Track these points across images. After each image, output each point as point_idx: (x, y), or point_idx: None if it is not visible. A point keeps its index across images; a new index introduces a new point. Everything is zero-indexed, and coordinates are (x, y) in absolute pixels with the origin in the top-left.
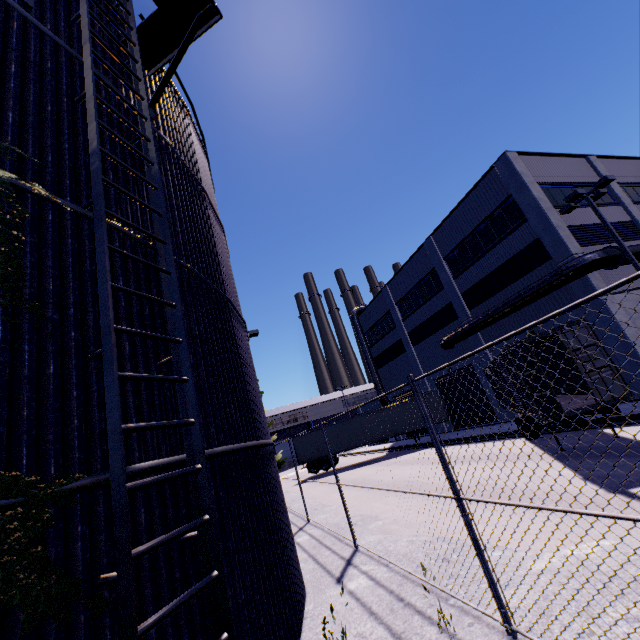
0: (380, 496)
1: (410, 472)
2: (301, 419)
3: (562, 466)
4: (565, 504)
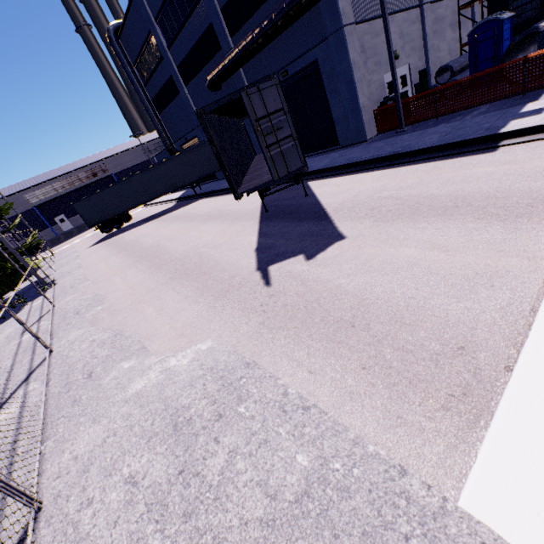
0: (128, 268)
1: (169, 233)
2: (101, 173)
3: (256, 231)
4: (223, 286)
